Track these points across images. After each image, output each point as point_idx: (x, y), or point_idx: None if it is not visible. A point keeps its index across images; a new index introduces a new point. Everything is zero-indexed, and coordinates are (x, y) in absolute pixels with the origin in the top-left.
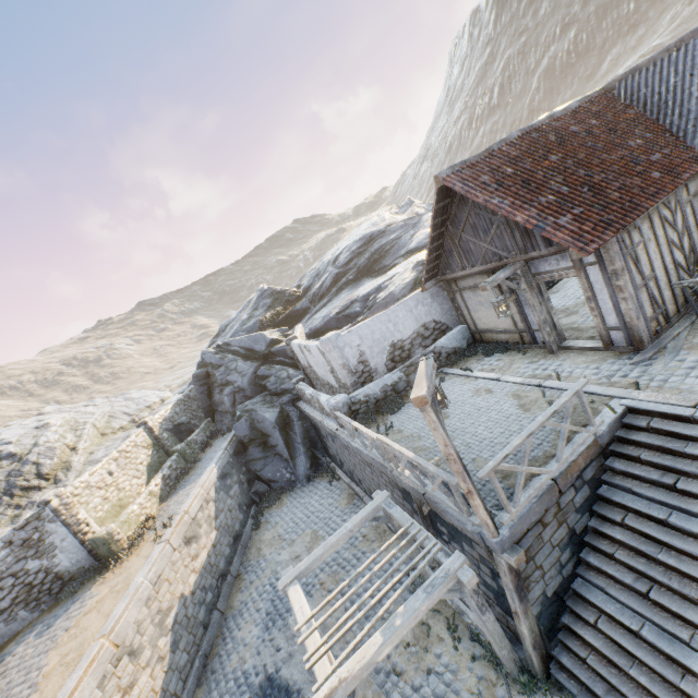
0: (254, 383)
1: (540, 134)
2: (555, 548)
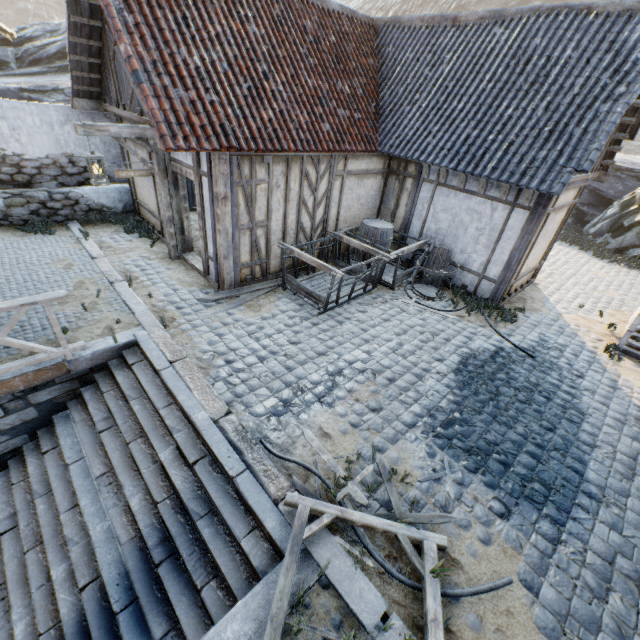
0: None
1: None
2: None
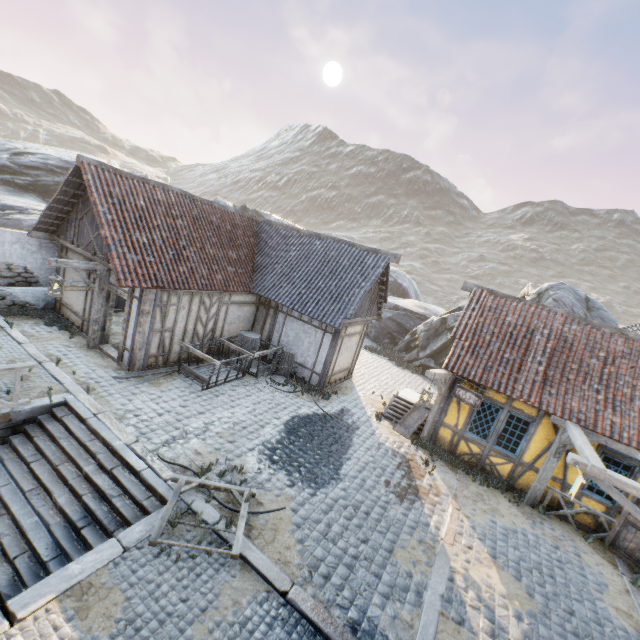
0: None
1: (192, 204)
2: None
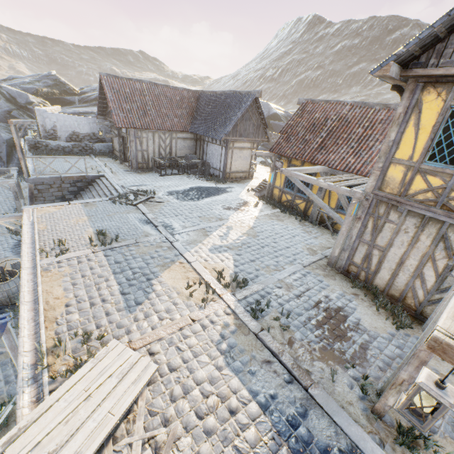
0: (5, 116)
1: (155, 88)
2: (54, 196)
